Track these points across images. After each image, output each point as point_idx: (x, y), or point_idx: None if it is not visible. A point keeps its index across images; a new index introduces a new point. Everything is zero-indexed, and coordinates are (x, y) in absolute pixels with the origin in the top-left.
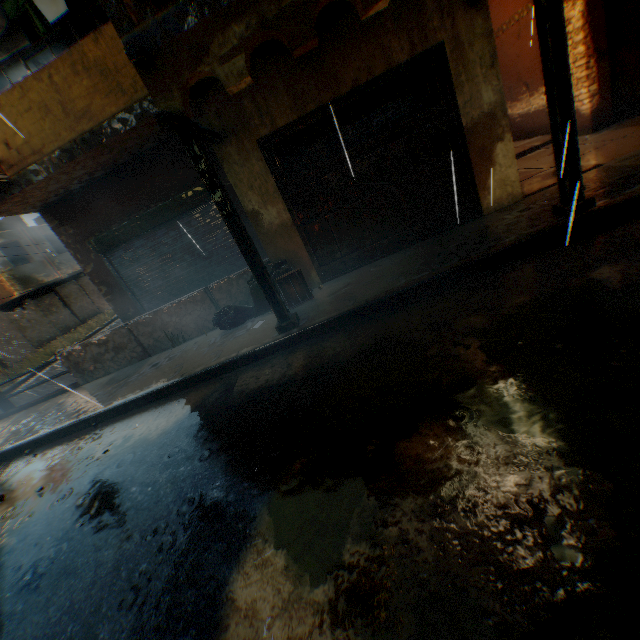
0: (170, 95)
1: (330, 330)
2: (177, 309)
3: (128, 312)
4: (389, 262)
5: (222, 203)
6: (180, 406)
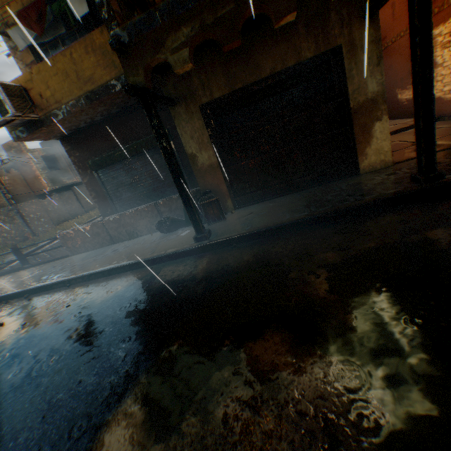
0: (137, 72)
1: (230, 245)
2: (135, 214)
3: (107, 211)
4: (283, 200)
5: (165, 148)
6: (121, 283)
